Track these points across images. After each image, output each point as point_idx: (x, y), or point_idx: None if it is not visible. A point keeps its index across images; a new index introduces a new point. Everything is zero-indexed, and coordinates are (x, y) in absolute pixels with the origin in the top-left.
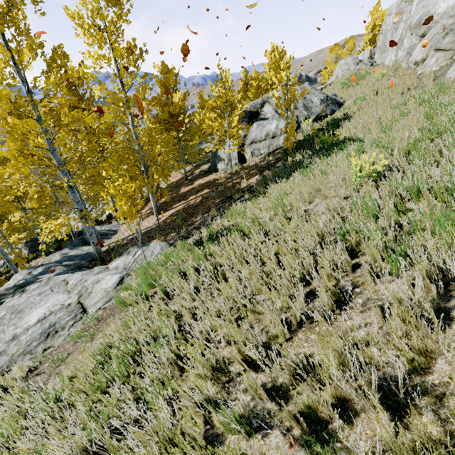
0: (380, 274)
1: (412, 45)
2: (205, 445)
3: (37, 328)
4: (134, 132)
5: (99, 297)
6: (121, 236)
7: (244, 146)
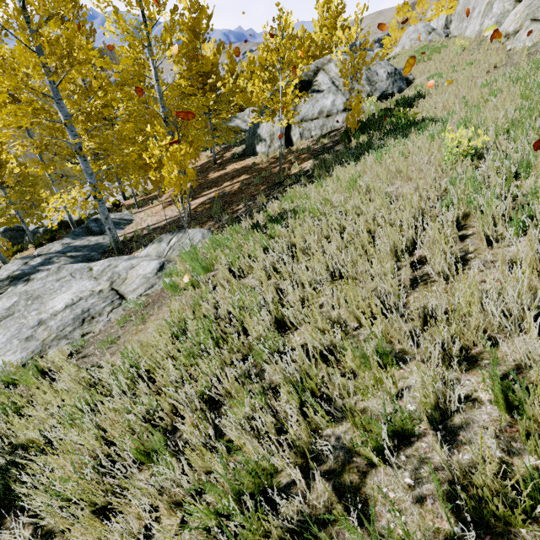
0: (500, 237)
1: (504, 11)
2: (359, 365)
3: (67, 313)
4: (158, 89)
5: (137, 283)
6: (139, 226)
7: (291, 124)
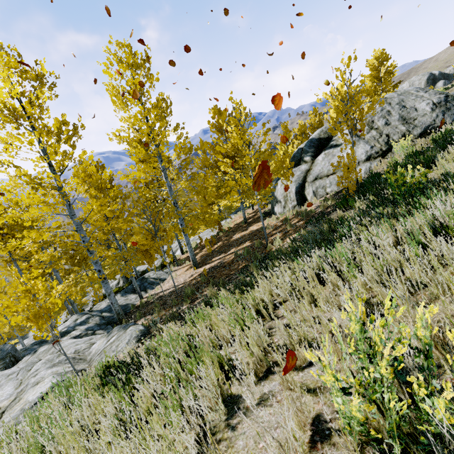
0: None
1: None
2: None
3: None
4: (167, 184)
5: (12, 415)
6: (159, 289)
7: (305, 183)
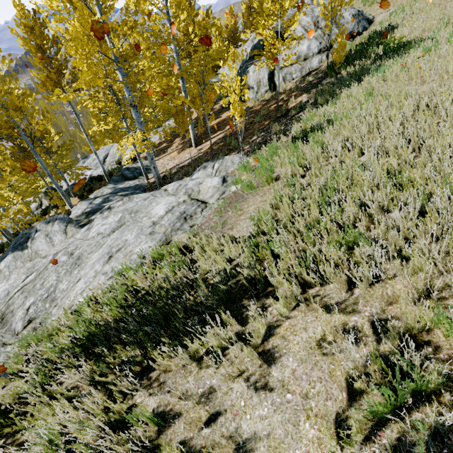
0: None
1: None
2: None
3: (170, 216)
4: (175, 50)
5: (211, 192)
6: (164, 168)
7: (274, 71)
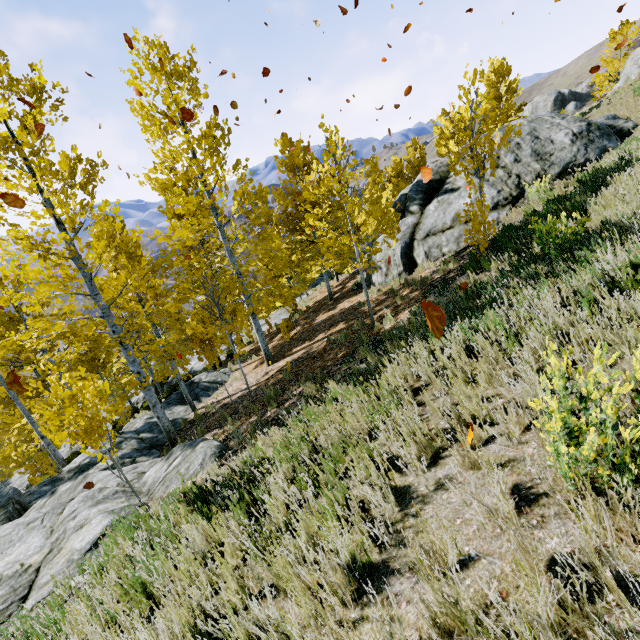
0: None
1: None
2: None
3: None
4: (226, 247)
5: (55, 570)
6: (219, 395)
7: (413, 242)
